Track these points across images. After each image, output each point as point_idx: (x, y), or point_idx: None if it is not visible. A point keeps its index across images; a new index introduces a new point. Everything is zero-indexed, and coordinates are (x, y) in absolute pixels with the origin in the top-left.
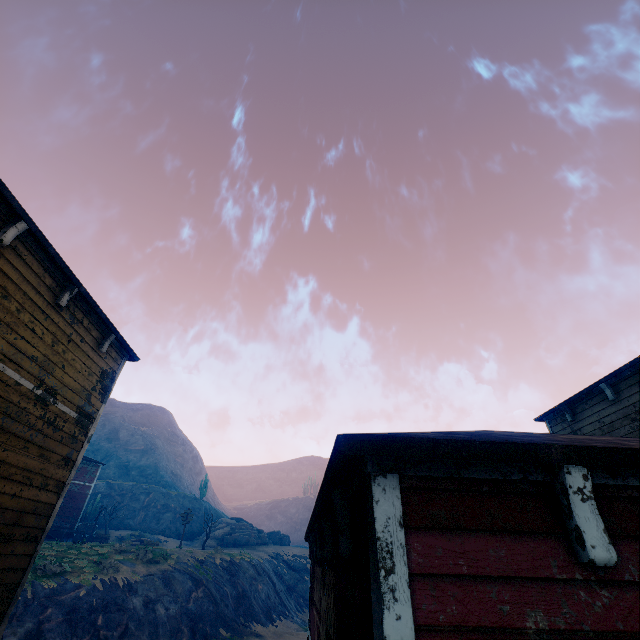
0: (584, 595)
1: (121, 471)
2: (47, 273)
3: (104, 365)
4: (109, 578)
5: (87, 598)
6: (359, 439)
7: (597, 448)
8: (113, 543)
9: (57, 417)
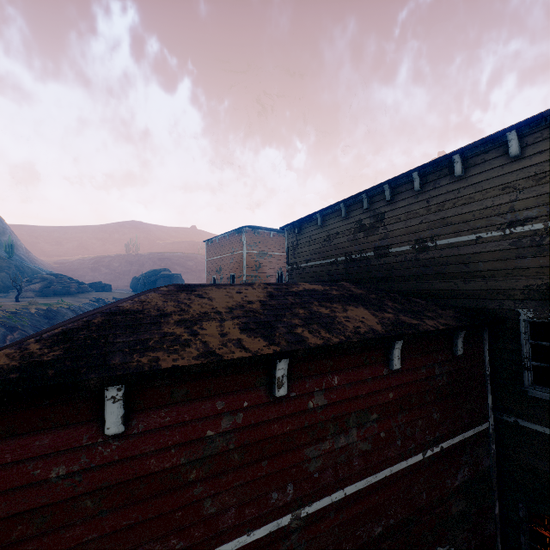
0: (101, 448)
1: None
2: None
3: None
4: None
5: None
6: None
7: (129, 374)
8: None
9: None
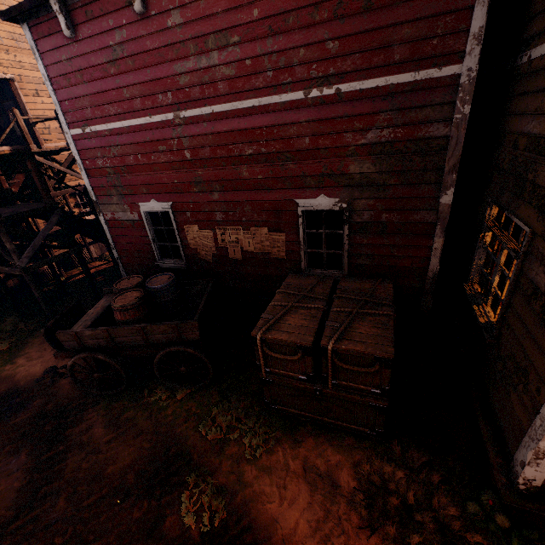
0: (73, 48)
1: None
2: None
3: None
4: None
5: None
6: (1, 14)
7: None
8: None
9: None
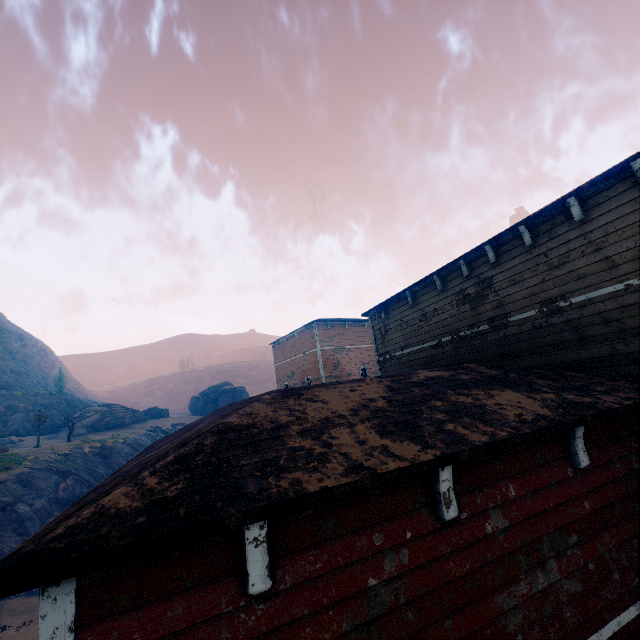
0: (244, 615)
1: None
2: None
3: None
4: None
5: None
6: None
7: (274, 504)
8: None
9: None
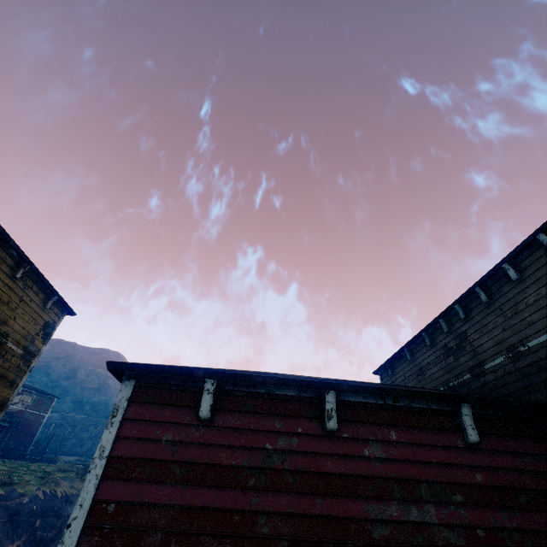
0: (194, 430)
1: (75, 405)
2: (8, 256)
3: (47, 318)
4: (50, 490)
5: (29, 504)
6: (115, 363)
7: (220, 372)
8: (59, 464)
9: (7, 352)
